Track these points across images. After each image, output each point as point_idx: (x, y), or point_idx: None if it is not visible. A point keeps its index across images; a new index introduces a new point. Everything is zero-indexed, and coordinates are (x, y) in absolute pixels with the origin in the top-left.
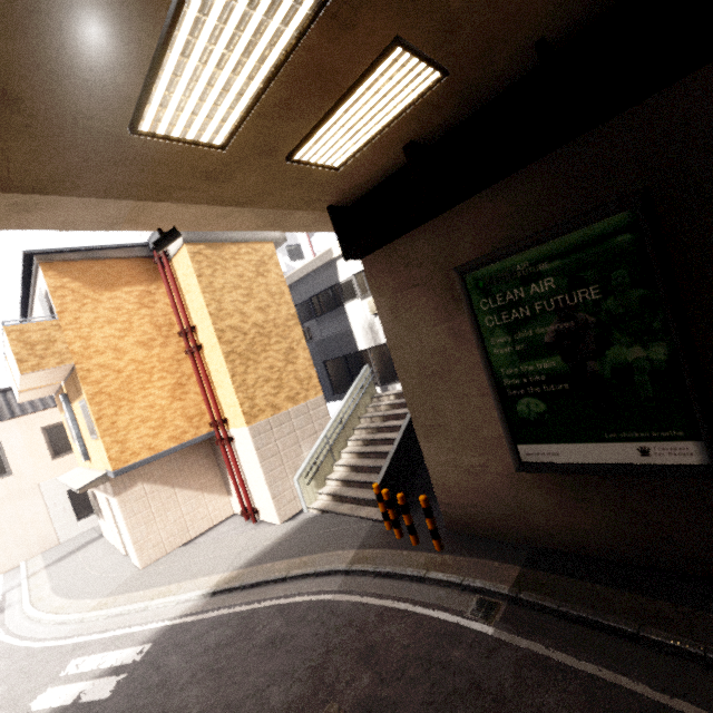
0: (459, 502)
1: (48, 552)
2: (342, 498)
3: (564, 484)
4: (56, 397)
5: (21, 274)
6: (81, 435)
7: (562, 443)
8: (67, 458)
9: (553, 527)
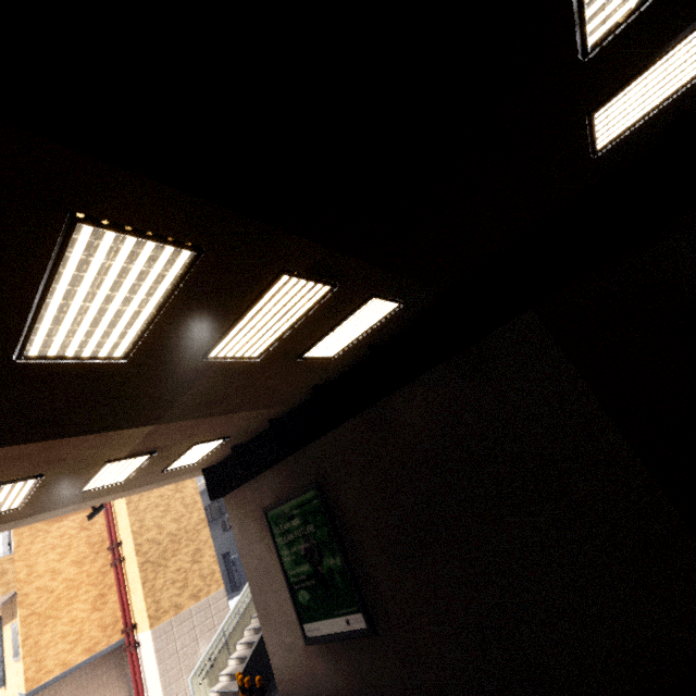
0: (286, 679)
1: None
2: (226, 693)
3: (327, 651)
4: None
5: None
6: (4, 658)
7: (319, 621)
8: None
9: (329, 688)
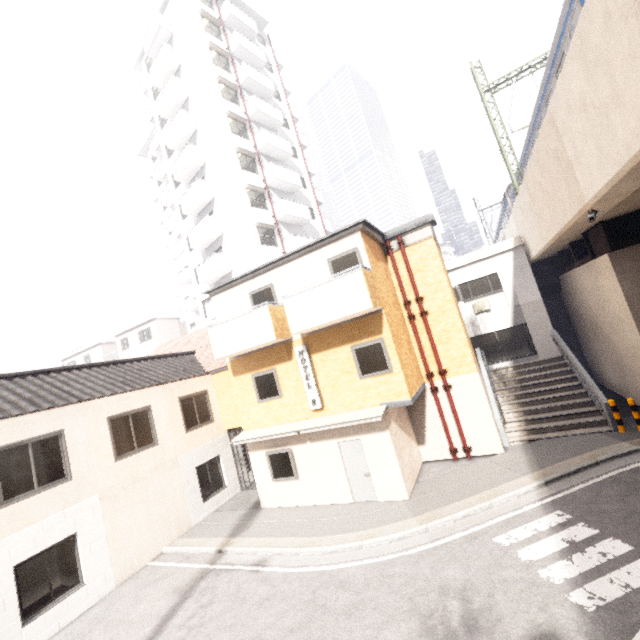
0: None
1: (189, 534)
2: (541, 429)
3: None
4: (241, 358)
5: (324, 237)
6: (317, 383)
7: None
8: (195, 432)
9: None
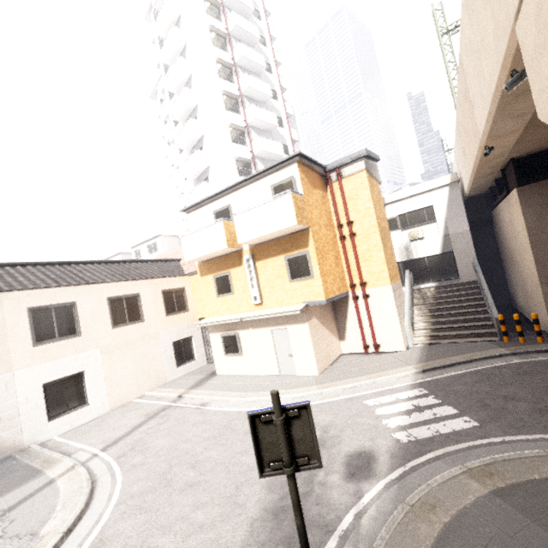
0: None
1: (164, 386)
2: (442, 336)
3: None
4: (206, 263)
5: (269, 167)
6: (259, 284)
7: None
8: (173, 317)
9: None
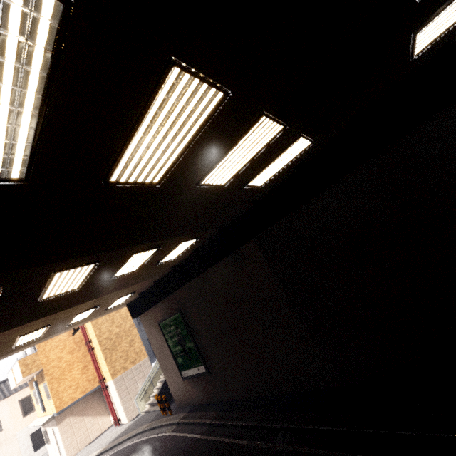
0: (177, 395)
1: None
2: (153, 404)
3: (192, 382)
4: (29, 382)
5: None
6: (42, 399)
7: (187, 370)
8: (31, 415)
9: (194, 397)
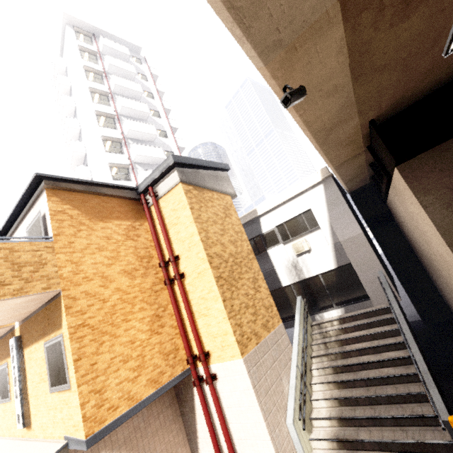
0: None
1: None
2: (356, 443)
3: None
4: None
5: (16, 203)
6: (27, 388)
7: None
8: None
9: None
